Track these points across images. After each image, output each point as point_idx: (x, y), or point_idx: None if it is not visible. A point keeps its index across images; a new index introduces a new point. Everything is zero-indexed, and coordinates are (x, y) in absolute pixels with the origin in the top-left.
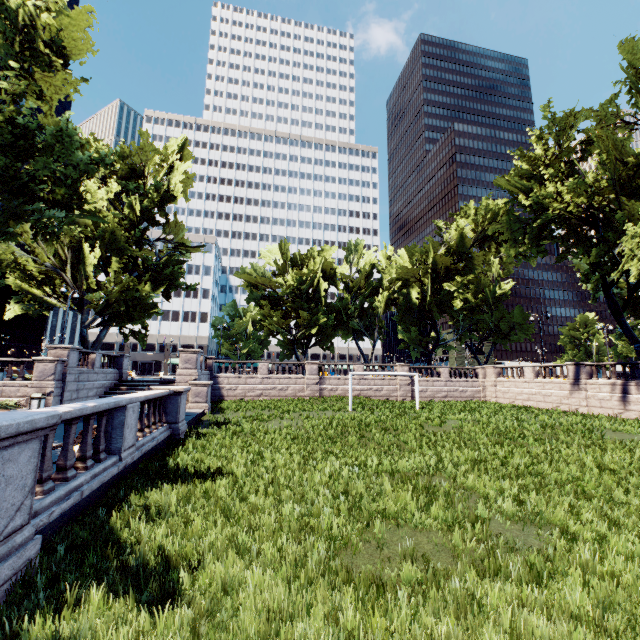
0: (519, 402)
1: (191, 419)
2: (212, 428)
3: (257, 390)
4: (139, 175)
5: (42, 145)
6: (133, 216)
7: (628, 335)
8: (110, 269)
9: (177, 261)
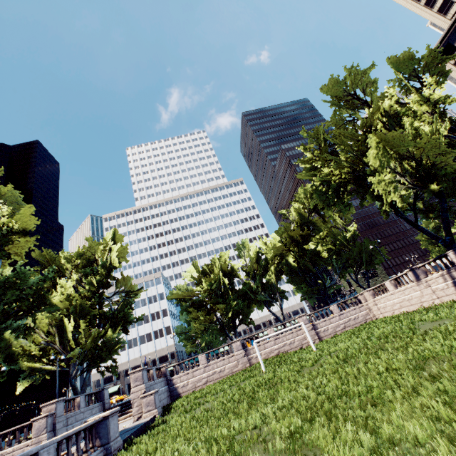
0: (397, 311)
1: (135, 431)
2: (144, 434)
3: (203, 379)
4: (92, 261)
5: (9, 285)
6: (92, 288)
7: (430, 236)
8: (81, 330)
9: (129, 304)
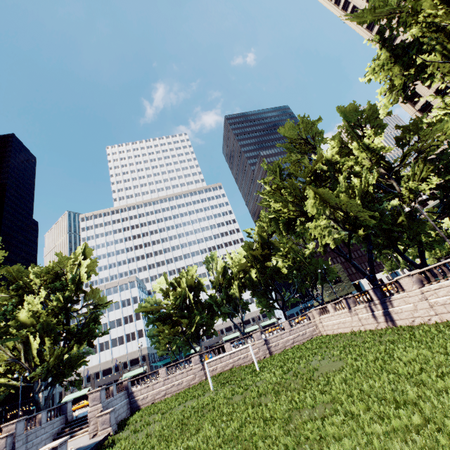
0: (336, 331)
1: None
2: None
3: (162, 391)
4: (61, 276)
5: None
6: (60, 304)
7: (359, 271)
8: (46, 347)
9: (97, 316)
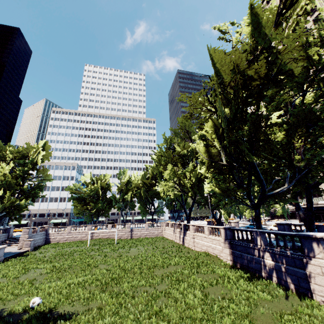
0: (168, 237)
1: (13, 255)
2: (15, 258)
3: (65, 238)
4: (26, 156)
5: None
6: (21, 173)
7: (185, 213)
8: (6, 196)
9: (41, 185)
